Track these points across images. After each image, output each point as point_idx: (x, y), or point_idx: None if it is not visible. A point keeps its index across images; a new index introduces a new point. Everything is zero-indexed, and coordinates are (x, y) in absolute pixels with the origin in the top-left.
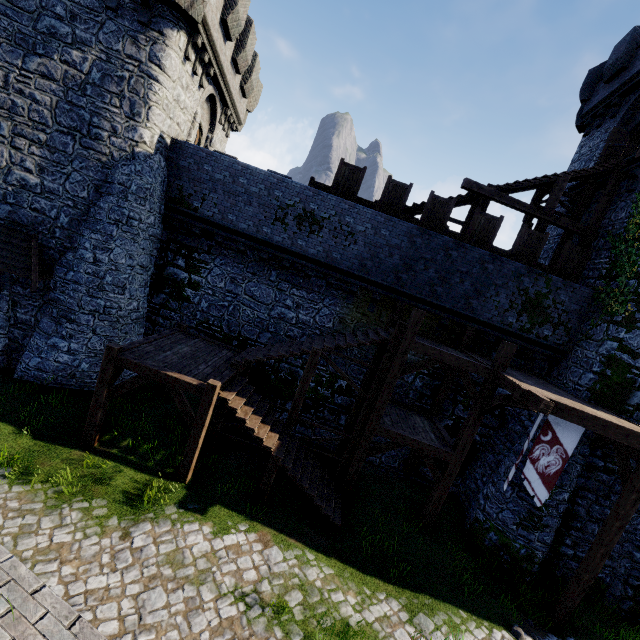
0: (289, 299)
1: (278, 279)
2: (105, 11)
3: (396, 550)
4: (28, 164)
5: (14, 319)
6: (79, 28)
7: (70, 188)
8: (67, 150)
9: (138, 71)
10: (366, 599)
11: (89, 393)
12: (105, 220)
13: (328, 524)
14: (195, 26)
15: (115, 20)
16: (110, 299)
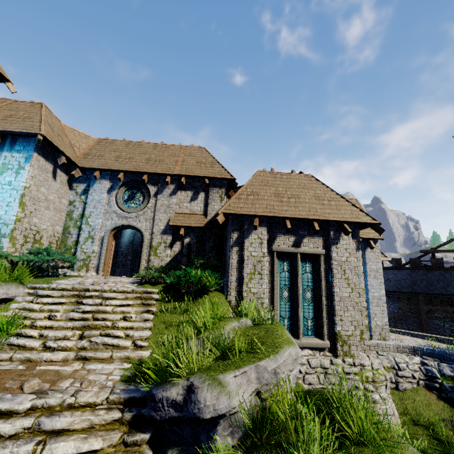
0: None
1: None
2: None
3: None
4: None
5: None
6: None
7: None
8: None
9: None
10: None
11: None
12: None
13: None
14: None
15: None
16: None
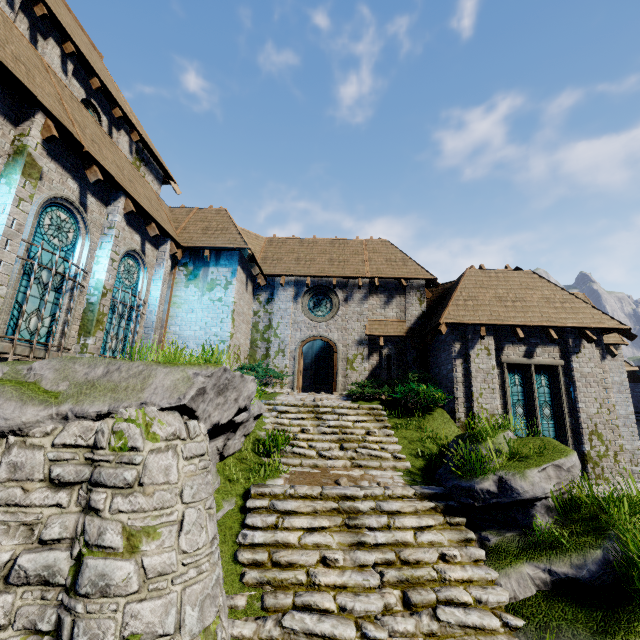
0: None
1: None
2: None
3: None
4: None
5: None
6: None
7: None
8: None
9: None
10: None
11: None
12: None
13: None
14: None
15: None
16: None
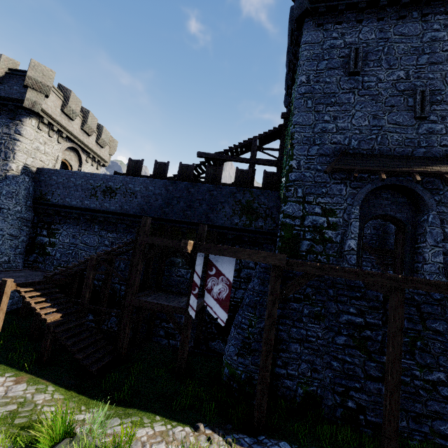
0: (107, 240)
1: (99, 229)
2: None
3: (136, 386)
4: None
5: None
6: None
7: None
8: None
9: (9, 139)
10: (76, 412)
11: None
12: None
13: (88, 373)
14: (40, 115)
15: None
16: None
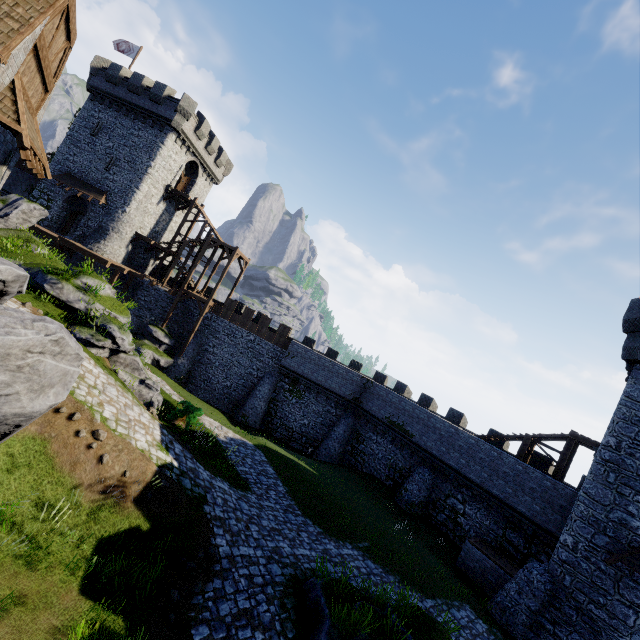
0: None
1: None
2: None
3: None
4: None
5: None
6: None
7: None
8: None
9: None
10: None
11: None
12: None
13: None
14: None
15: None
16: None
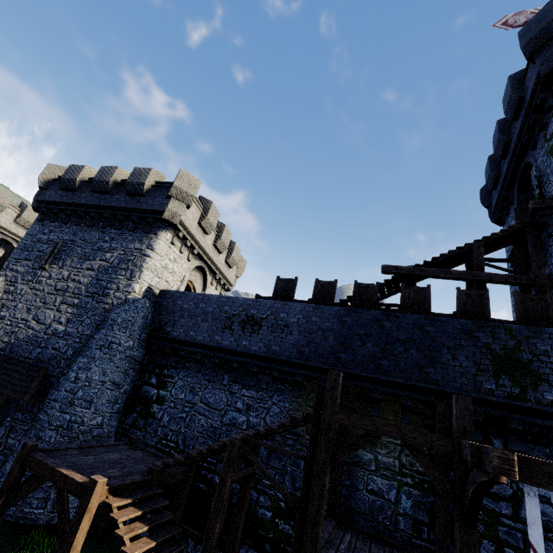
0: (240, 401)
1: (230, 382)
2: (129, 232)
3: None
4: (62, 319)
5: (4, 445)
6: (114, 243)
7: (81, 329)
8: (87, 306)
9: (139, 254)
10: None
11: (20, 526)
12: (94, 346)
13: None
14: (177, 227)
15: (133, 235)
16: (76, 413)
